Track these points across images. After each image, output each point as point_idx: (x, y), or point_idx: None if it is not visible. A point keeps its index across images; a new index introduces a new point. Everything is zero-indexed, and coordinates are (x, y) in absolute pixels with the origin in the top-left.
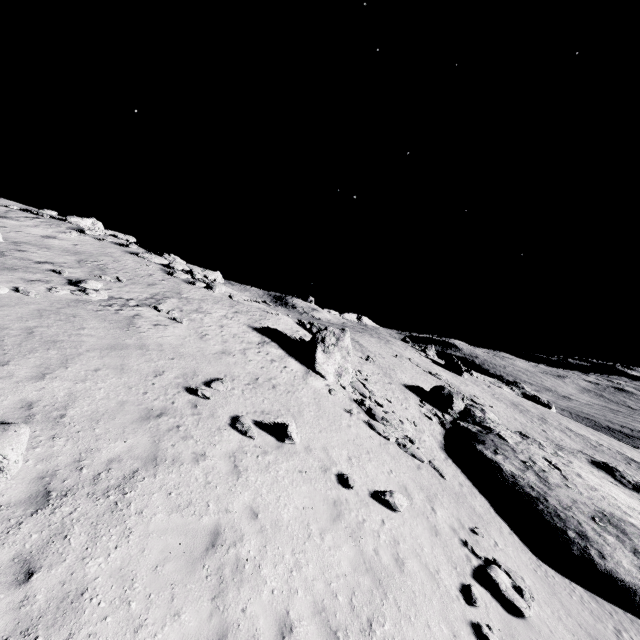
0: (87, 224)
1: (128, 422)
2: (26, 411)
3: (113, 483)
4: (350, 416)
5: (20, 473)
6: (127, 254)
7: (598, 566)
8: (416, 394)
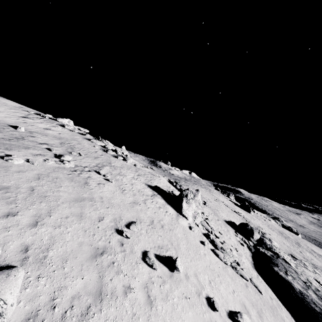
0: (65, 121)
1: (84, 260)
2: (23, 254)
3: (74, 321)
4: (204, 246)
5: (13, 315)
6: (84, 139)
7: None
8: (232, 227)
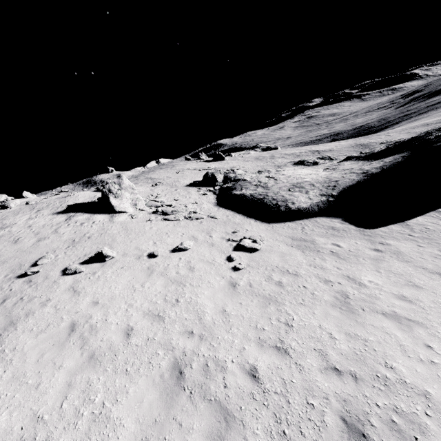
0: None
1: None
2: None
3: None
4: (151, 222)
5: None
6: None
7: (292, 209)
8: (195, 186)
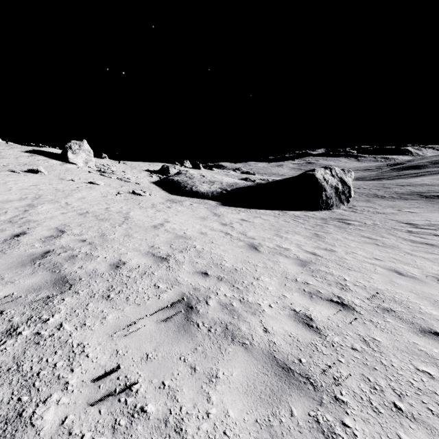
0: None
1: None
2: None
3: None
4: (89, 173)
5: None
6: None
7: (193, 190)
8: (151, 172)
